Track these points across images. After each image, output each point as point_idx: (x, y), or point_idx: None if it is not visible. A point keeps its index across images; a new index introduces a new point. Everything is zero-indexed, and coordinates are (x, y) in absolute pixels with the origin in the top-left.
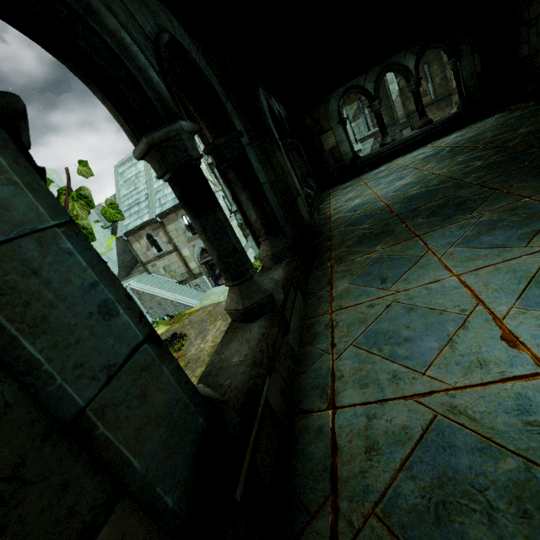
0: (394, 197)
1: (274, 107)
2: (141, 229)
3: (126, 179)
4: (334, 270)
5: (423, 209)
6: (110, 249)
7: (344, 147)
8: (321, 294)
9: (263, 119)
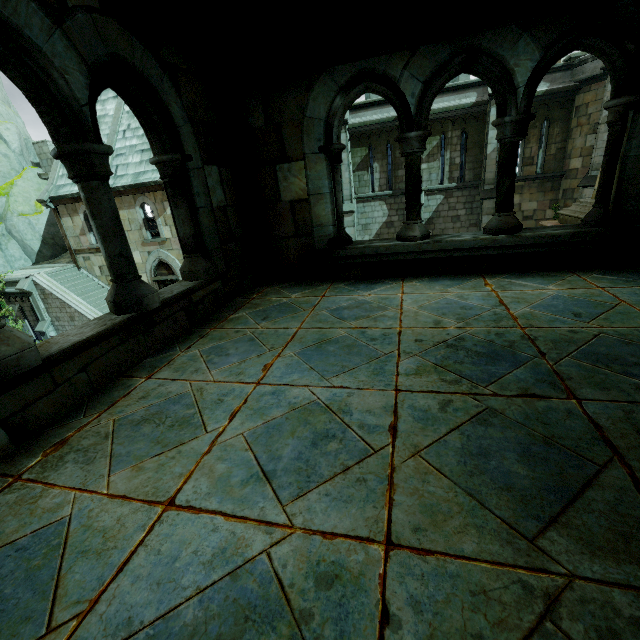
0: None
1: None
2: (77, 201)
3: None
4: None
5: None
6: (39, 211)
7: (322, 209)
8: None
9: None
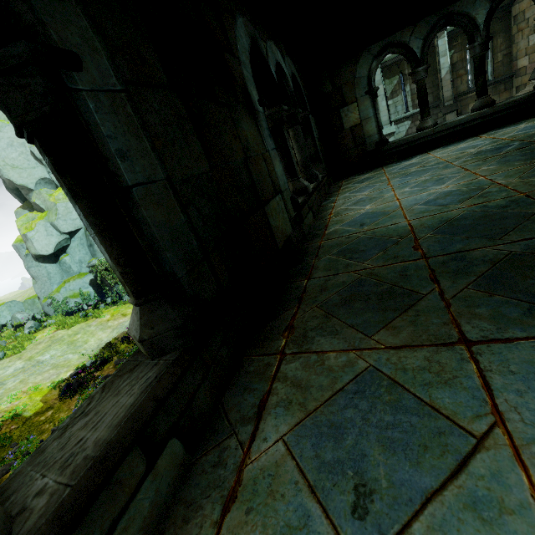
0: (425, 215)
1: (270, 55)
2: None
3: None
4: (282, 368)
5: (477, 259)
6: None
7: (369, 126)
8: (226, 448)
9: (225, 62)
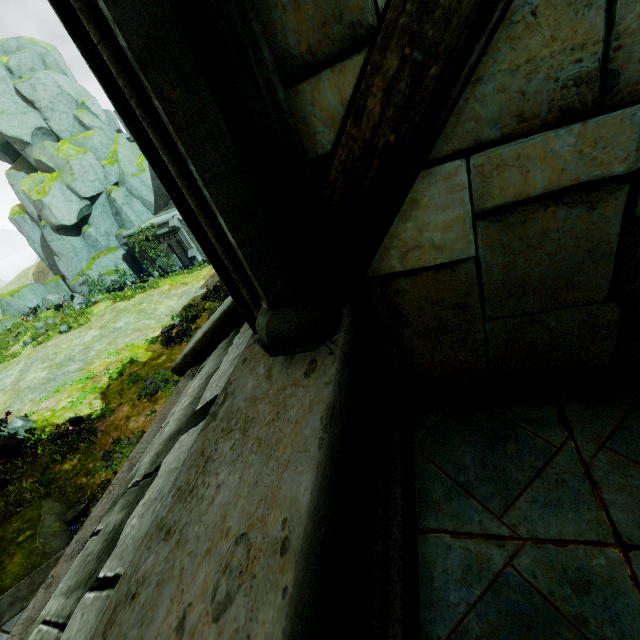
0: None
1: None
2: None
3: None
4: None
5: None
6: (143, 170)
7: None
8: None
9: None
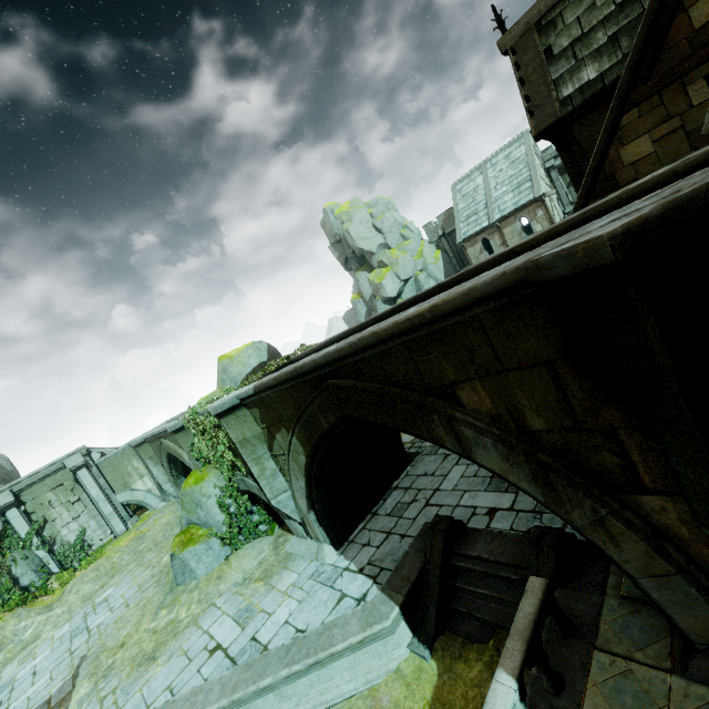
0: None
1: None
2: (478, 235)
3: (464, 194)
4: None
5: None
6: (438, 260)
7: None
8: None
9: None
